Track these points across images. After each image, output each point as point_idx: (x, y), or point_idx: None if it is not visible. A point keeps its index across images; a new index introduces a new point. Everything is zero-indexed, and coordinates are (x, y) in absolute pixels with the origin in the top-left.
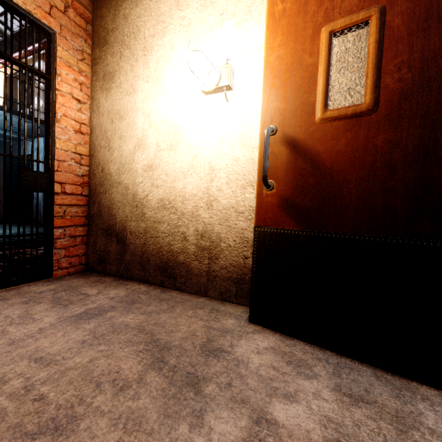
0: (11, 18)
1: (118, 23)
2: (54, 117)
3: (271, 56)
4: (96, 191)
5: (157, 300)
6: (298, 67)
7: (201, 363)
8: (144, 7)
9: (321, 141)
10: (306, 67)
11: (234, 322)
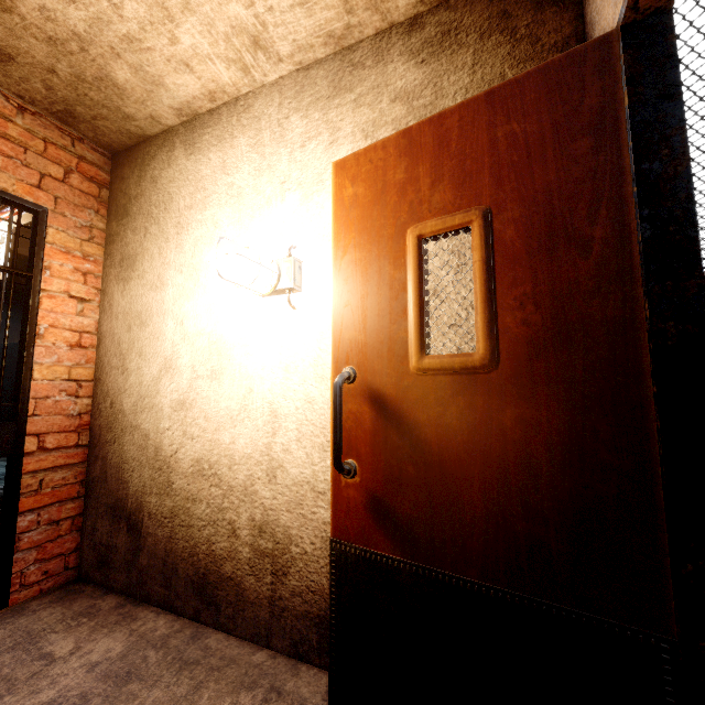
0: None
1: (144, 187)
2: (35, 332)
3: (342, 259)
4: (100, 439)
5: (175, 665)
6: (380, 281)
7: None
8: (179, 168)
9: (421, 404)
10: (390, 283)
11: None
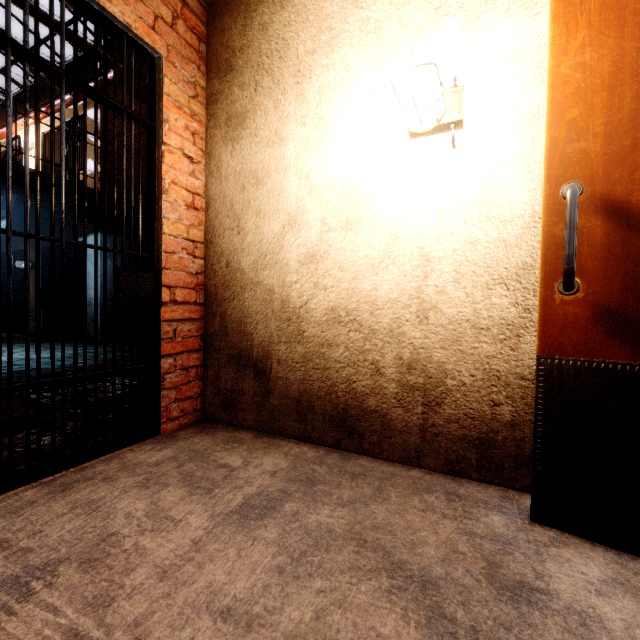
0: (104, 36)
1: (251, 37)
2: (160, 186)
3: (565, 64)
4: (217, 297)
5: (345, 475)
6: (628, 79)
7: (516, 621)
8: (296, 9)
9: None
10: None
11: (503, 520)
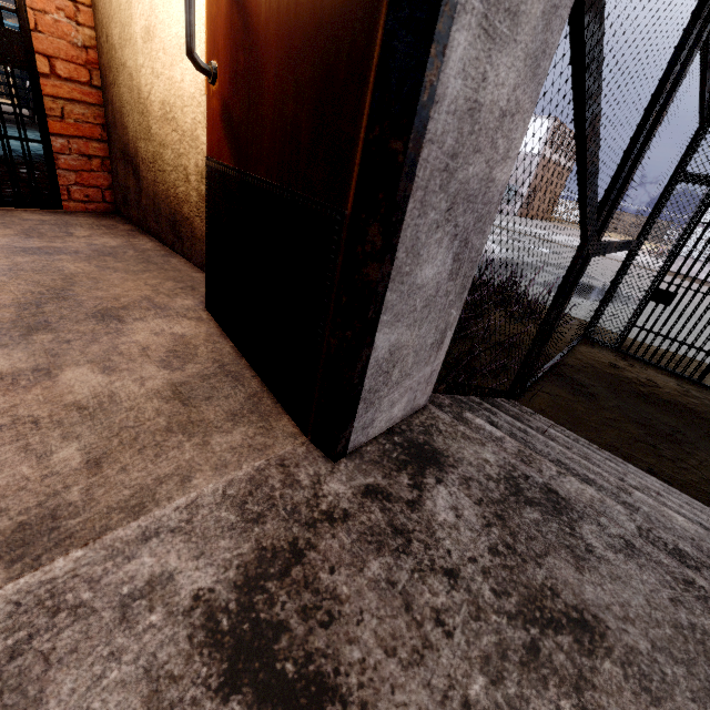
0: None
1: None
2: None
3: None
4: (107, 81)
5: (141, 260)
6: None
7: (74, 319)
8: None
9: None
10: None
11: (190, 304)
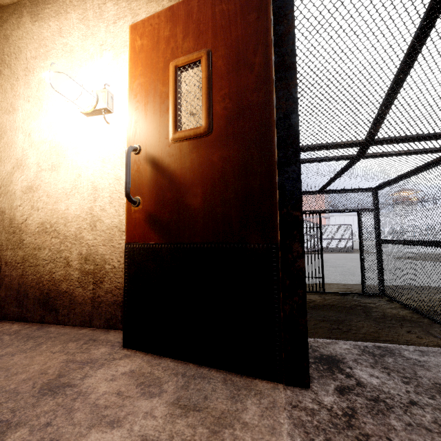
0: None
1: None
2: None
3: (134, 83)
4: None
5: (23, 339)
6: (155, 94)
7: (27, 406)
8: (26, 30)
9: (175, 159)
10: (160, 94)
11: (106, 350)
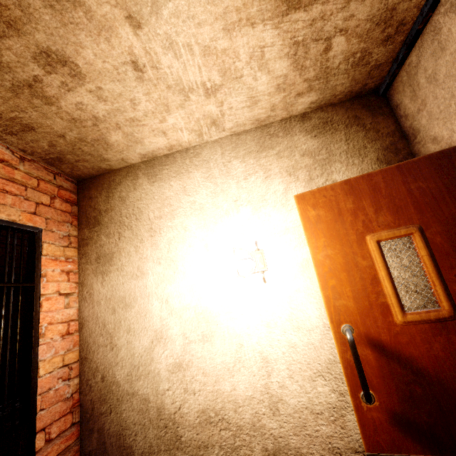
0: None
1: (113, 204)
2: (37, 332)
3: (319, 254)
4: (94, 412)
5: None
6: (354, 267)
7: None
8: (145, 191)
9: (411, 344)
10: (362, 268)
11: None
